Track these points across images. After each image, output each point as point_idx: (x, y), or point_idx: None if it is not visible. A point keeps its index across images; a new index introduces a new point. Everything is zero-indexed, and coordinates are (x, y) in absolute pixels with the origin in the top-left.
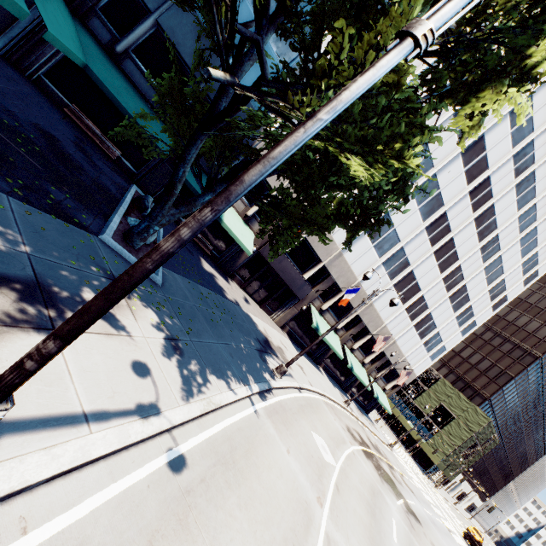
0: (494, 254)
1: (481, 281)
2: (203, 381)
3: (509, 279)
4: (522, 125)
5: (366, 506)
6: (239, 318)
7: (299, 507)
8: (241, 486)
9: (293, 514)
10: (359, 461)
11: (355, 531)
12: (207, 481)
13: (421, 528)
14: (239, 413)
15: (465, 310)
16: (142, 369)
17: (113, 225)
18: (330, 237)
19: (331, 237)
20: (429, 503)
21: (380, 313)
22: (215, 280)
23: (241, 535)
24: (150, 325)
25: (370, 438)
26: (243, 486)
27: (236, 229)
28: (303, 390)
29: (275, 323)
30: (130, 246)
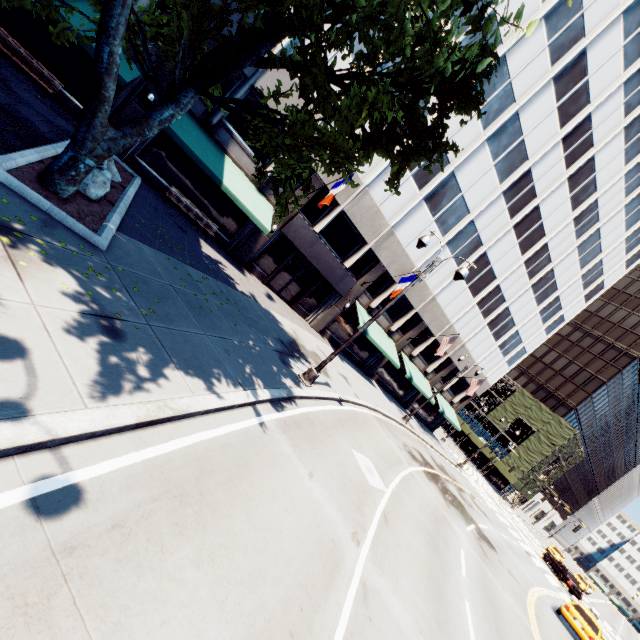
0: (591, 227)
1: (573, 264)
2: (158, 378)
3: (608, 260)
4: (639, 34)
5: (426, 537)
6: (253, 313)
7: (319, 549)
8: (207, 529)
9: (306, 561)
10: (419, 483)
11: (408, 572)
12: (129, 527)
13: (495, 555)
14: (228, 425)
15: (551, 303)
16: (3, 348)
17: (15, 157)
18: (376, 209)
19: (378, 209)
20: (505, 526)
21: (445, 310)
22: (220, 267)
23: (190, 610)
24: (57, 292)
25: (435, 457)
26: (213, 529)
27: (245, 198)
28: (345, 403)
29: (312, 328)
30: (51, 191)
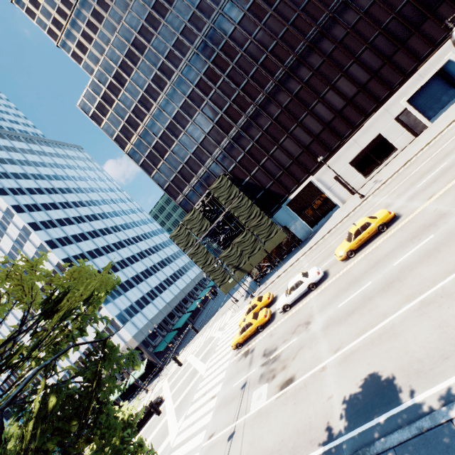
0: None
1: None
2: None
3: None
4: None
5: None
6: None
7: None
8: None
9: None
10: None
11: None
12: None
13: None
14: None
15: None
16: None
17: None
18: None
19: None
20: None
21: None
22: None
23: None
24: None
25: None
26: None
27: None
28: None
29: None
30: None
